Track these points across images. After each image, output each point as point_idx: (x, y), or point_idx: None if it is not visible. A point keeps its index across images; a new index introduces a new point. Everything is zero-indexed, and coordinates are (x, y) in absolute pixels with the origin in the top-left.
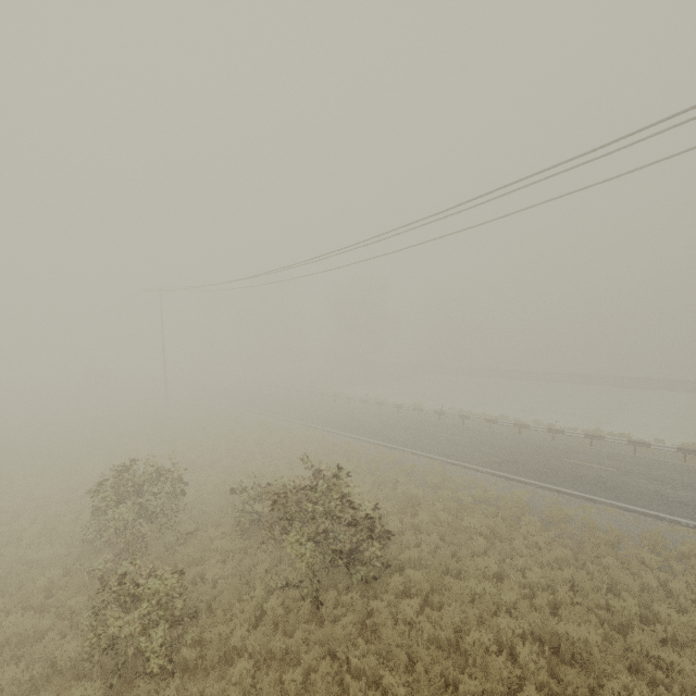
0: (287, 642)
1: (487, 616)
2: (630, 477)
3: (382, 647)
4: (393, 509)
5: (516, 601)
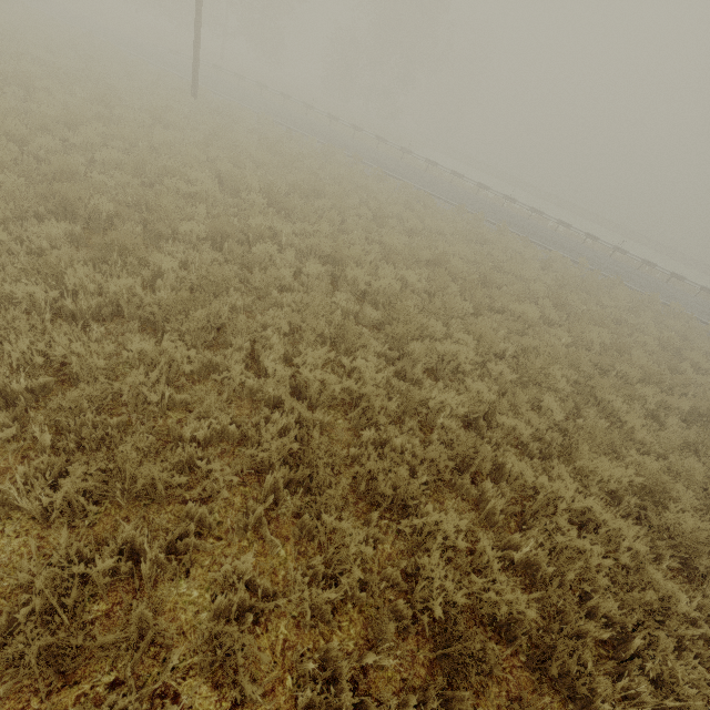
0: None
1: None
2: None
3: None
4: None
5: None
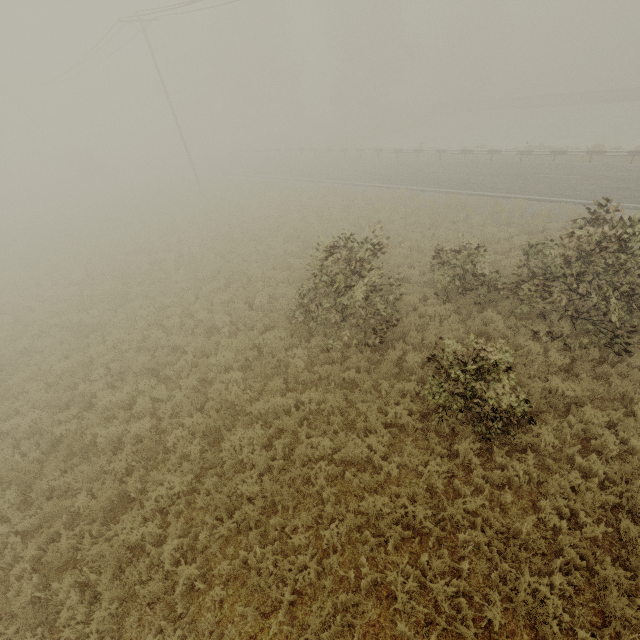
0: (596, 384)
1: None
2: None
3: None
4: None
5: None
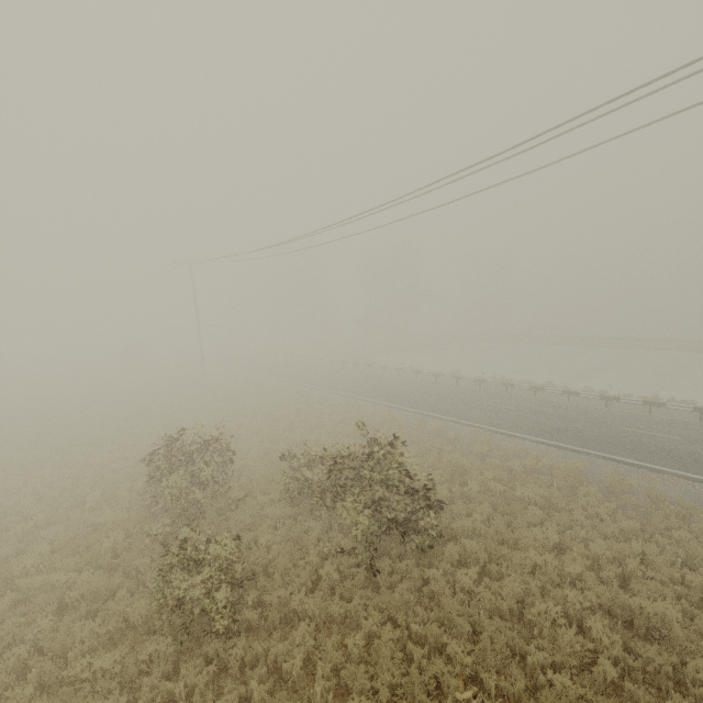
0: (345, 606)
1: (550, 587)
2: (698, 447)
3: (442, 615)
4: (440, 478)
5: (579, 573)
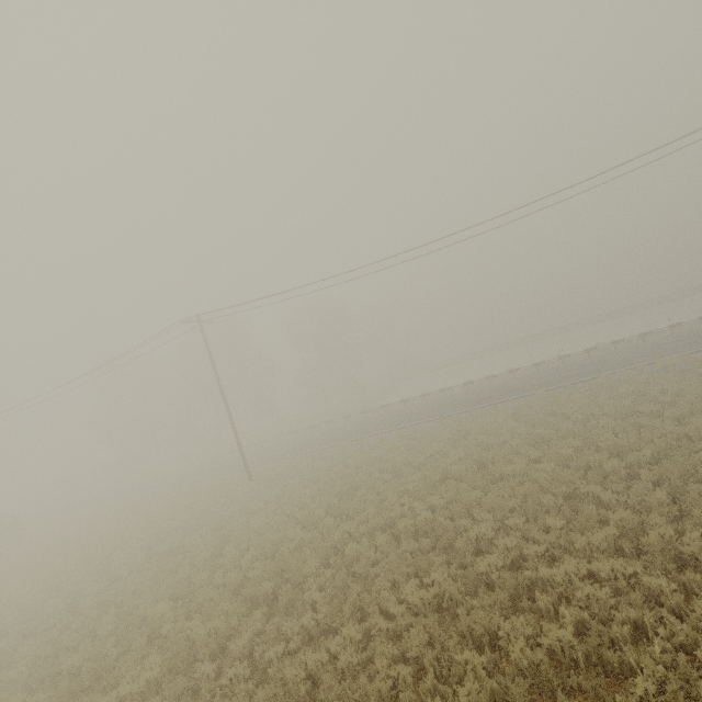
0: None
1: None
2: None
3: None
4: None
5: None
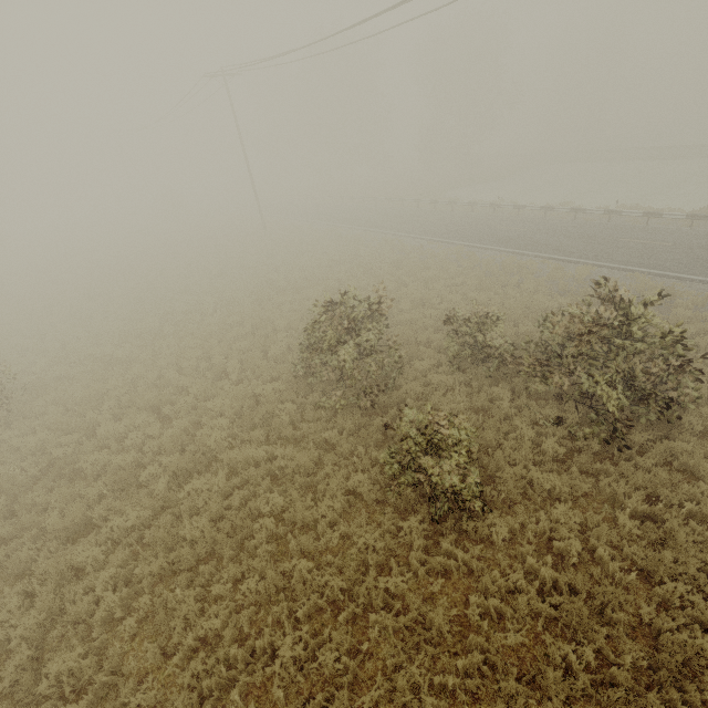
0: (587, 481)
1: None
2: None
3: None
4: None
5: None
